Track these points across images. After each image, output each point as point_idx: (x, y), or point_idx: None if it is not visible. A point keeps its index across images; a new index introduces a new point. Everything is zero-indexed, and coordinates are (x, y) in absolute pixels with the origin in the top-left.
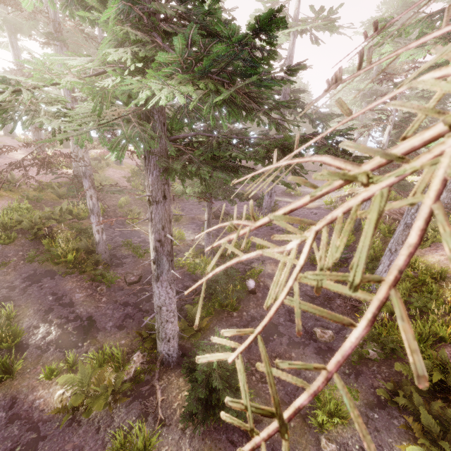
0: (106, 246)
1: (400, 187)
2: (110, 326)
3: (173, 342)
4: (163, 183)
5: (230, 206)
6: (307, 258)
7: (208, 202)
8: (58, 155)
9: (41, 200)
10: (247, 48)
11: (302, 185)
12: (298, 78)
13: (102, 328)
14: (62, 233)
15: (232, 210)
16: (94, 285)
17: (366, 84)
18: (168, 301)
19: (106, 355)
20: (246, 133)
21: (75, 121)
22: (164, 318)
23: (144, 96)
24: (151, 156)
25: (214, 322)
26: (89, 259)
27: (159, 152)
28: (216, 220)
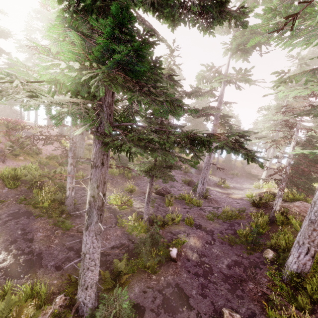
0: (72, 200)
1: (305, 188)
2: (51, 265)
3: (90, 291)
4: (103, 154)
5: (173, 188)
6: (226, 238)
7: (150, 179)
8: (57, 135)
9: (47, 165)
10: (122, 42)
11: (231, 181)
12: (230, 110)
13: (45, 265)
14: (48, 187)
15: (173, 190)
16: (54, 228)
17: (277, 116)
18: (91, 249)
19: (35, 290)
20: (169, 128)
21: (40, 100)
22: (86, 265)
23: (52, 71)
24: (98, 134)
25: (134, 280)
26: (59, 208)
27: (103, 132)
28: (160, 196)
